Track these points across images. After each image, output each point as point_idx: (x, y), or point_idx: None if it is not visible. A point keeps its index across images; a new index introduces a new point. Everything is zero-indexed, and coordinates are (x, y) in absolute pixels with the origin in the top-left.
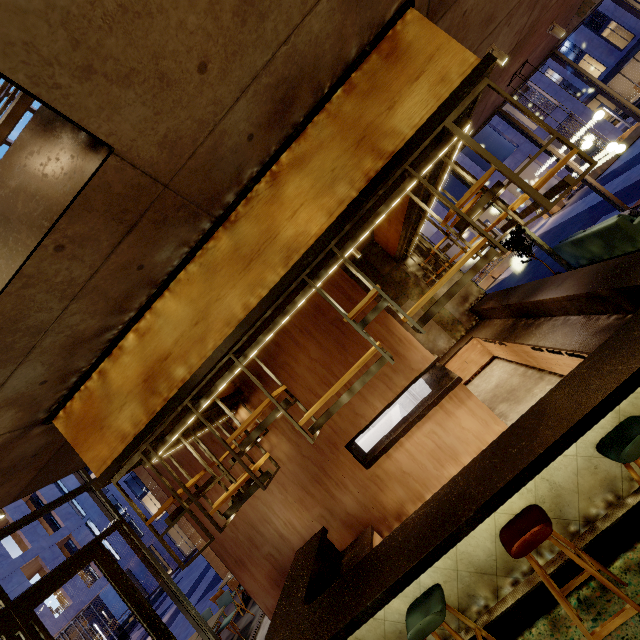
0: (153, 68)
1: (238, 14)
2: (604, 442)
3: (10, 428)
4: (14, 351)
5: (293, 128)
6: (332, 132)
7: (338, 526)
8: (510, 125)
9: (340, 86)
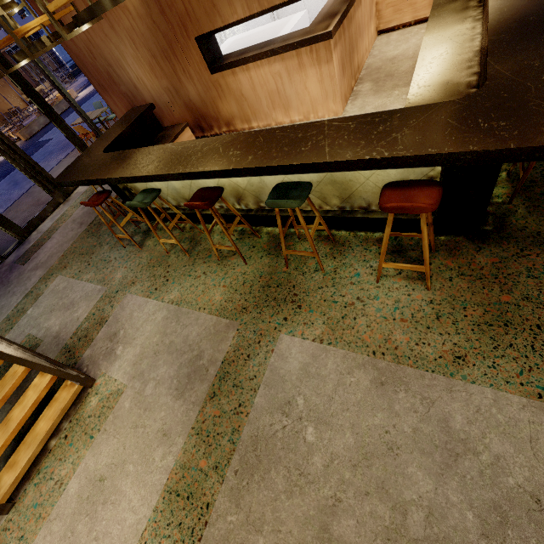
0: None
1: None
2: (281, 186)
3: None
4: None
5: None
6: None
7: (181, 105)
8: None
9: None
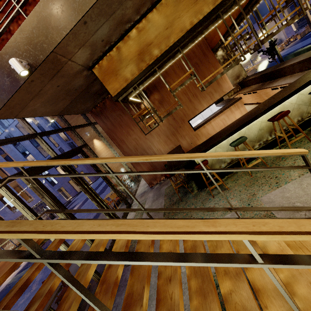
0: None
1: None
2: None
3: (82, 63)
4: (110, 9)
5: None
6: None
7: None
8: None
9: None
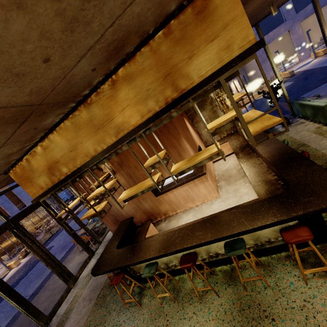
0: (9, 74)
1: (66, 29)
2: (227, 243)
3: None
4: None
5: (126, 54)
6: (151, 63)
7: (141, 212)
8: (312, 1)
9: (161, 29)
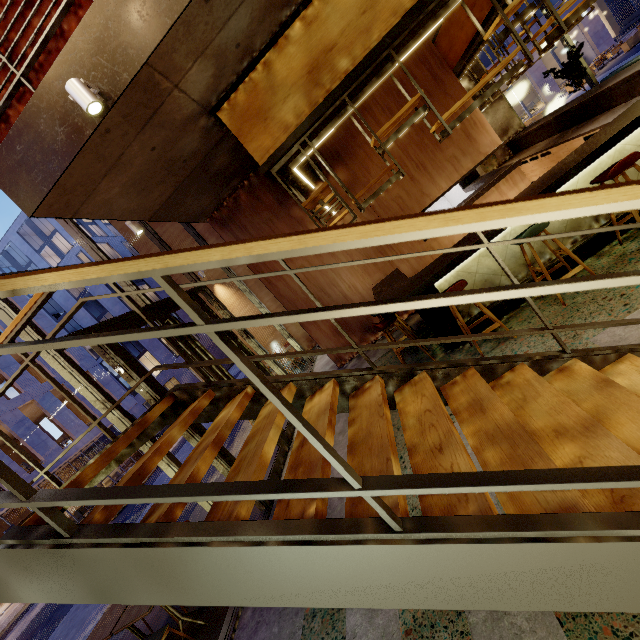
0: None
1: None
2: None
3: (199, 97)
4: None
5: None
6: None
7: None
8: None
9: None
